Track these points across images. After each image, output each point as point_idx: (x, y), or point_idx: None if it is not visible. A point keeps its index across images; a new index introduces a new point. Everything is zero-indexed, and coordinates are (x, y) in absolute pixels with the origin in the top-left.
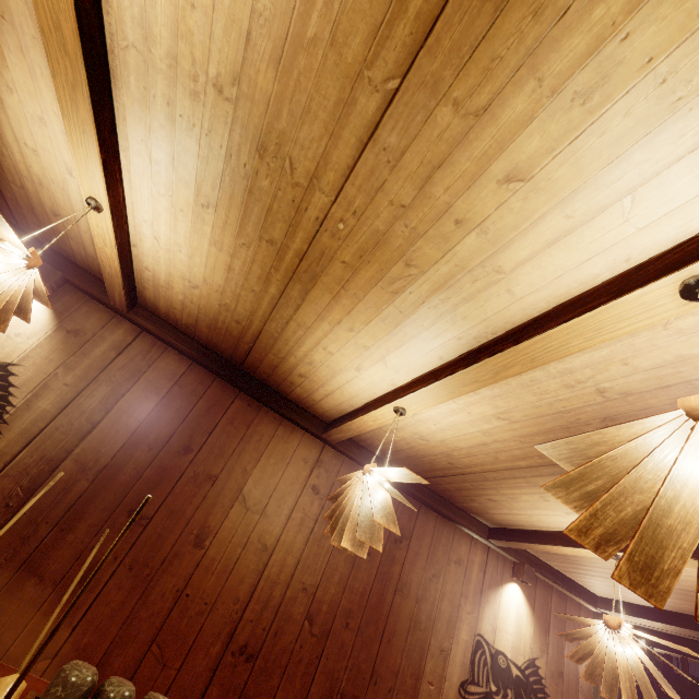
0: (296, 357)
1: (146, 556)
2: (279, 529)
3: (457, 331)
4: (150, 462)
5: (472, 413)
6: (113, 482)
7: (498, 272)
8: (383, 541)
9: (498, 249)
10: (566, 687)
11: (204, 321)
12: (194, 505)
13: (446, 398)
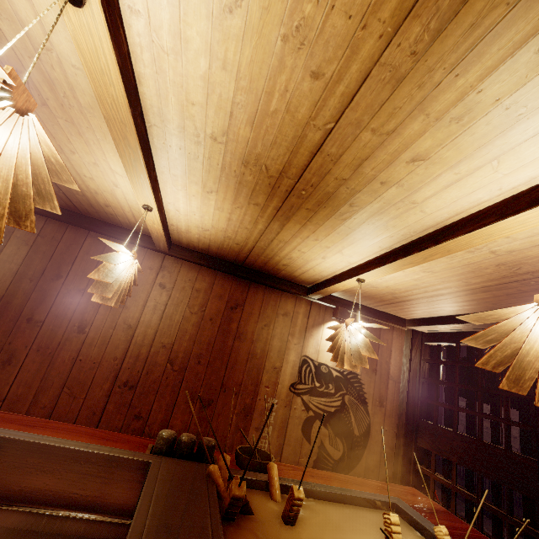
0: (86, 191)
1: (47, 343)
2: (138, 314)
3: (104, 123)
4: (33, 289)
5: (194, 195)
6: (11, 305)
7: (49, 50)
8: (222, 310)
9: (22, 26)
10: (378, 378)
11: None
12: (72, 309)
13: (146, 184)
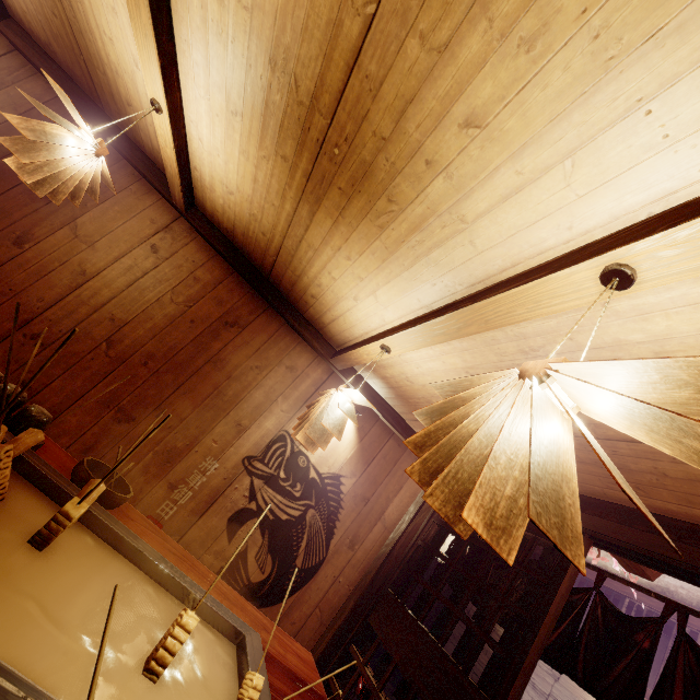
0: (107, 66)
1: None
2: (103, 264)
3: None
4: None
5: (218, 114)
6: None
7: None
8: (213, 318)
9: None
10: (366, 511)
11: (46, 28)
12: (24, 212)
13: (152, 53)
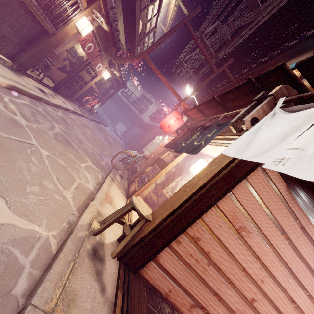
0: None
1: None
2: None
3: None
4: None
5: None
6: None
7: None
8: None
9: None
10: None
11: None
12: None
13: None
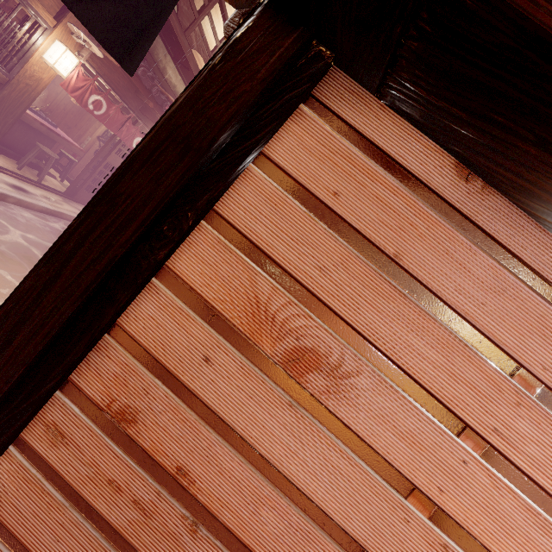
0: None
1: None
2: (61, 91)
3: None
4: None
5: None
6: None
7: None
8: None
9: None
10: None
11: None
12: None
13: None
